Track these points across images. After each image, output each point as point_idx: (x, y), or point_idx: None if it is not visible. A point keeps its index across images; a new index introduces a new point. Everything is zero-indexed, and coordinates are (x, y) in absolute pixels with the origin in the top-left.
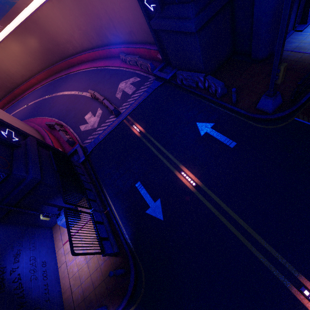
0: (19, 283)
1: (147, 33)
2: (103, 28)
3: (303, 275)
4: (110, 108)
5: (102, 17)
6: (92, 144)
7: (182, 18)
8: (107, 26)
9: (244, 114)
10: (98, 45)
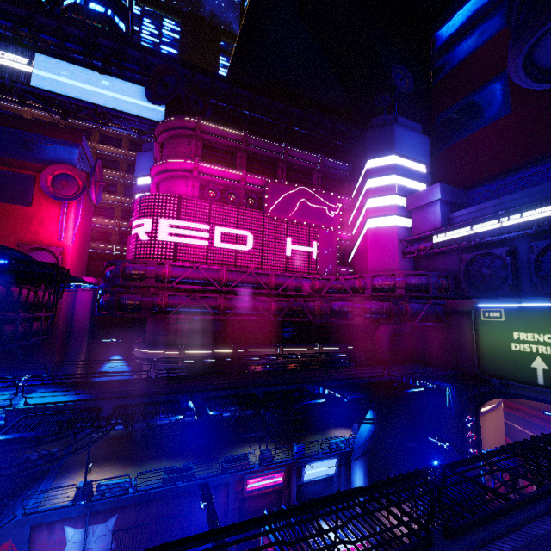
0: None
1: None
2: None
3: None
4: None
5: None
6: None
7: None
8: None
9: None
10: None
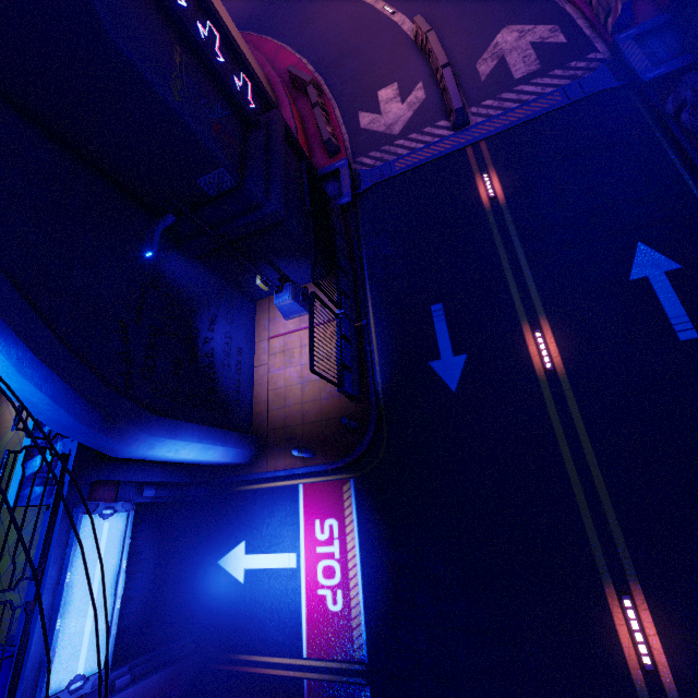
0: (212, 361)
1: None
2: None
3: (641, 586)
4: (453, 102)
5: None
6: (375, 173)
7: None
8: None
9: None
10: None
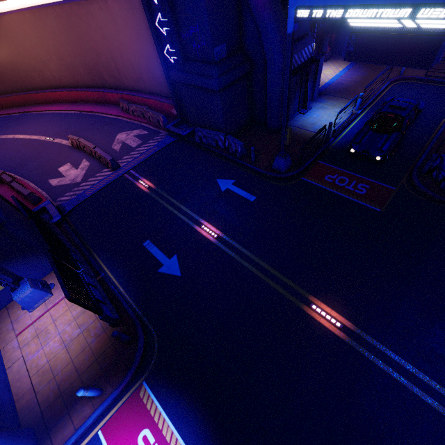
0: None
1: (161, 84)
2: (100, 66)
3: (312, 295)
4: (106, 158)
5: (101, 54)
6: (73, 201)
7: (205, 76)
8: (106, 66)
9: (262, 172)
10: (87, 85)
